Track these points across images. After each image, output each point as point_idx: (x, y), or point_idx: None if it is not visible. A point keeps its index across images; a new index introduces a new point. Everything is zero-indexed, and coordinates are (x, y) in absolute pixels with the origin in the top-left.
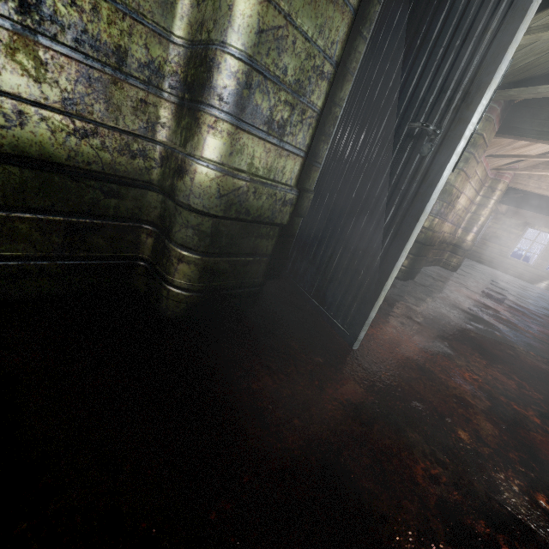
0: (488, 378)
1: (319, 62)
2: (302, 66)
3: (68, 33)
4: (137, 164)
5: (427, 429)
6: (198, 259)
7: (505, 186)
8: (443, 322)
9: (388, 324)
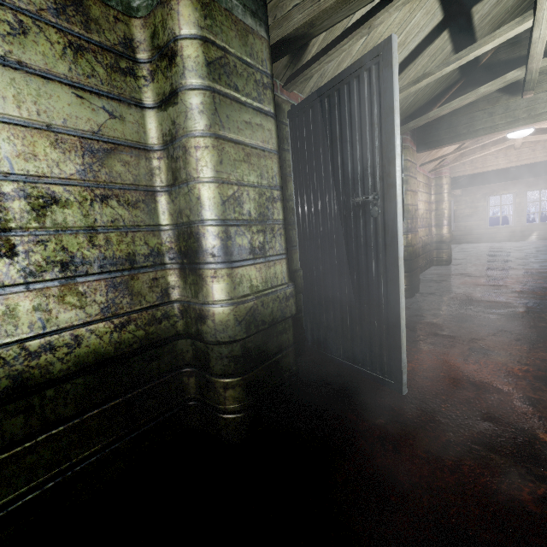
0: (537, 363)
1: (269, 194)
2: (259, 203)
3: (94, 266)
4: (164, 325)
5: (511, 447)
6: (240, 380)
7: (448, 179)
8: (467, 323)
9: (420, 351)
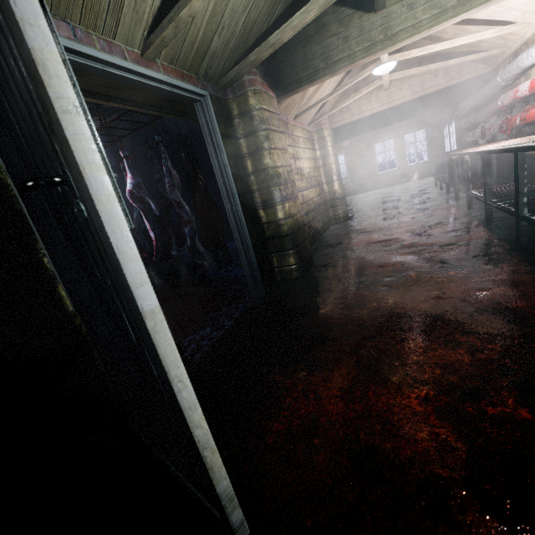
0: (437, 376)
1: None
2: None
3: None
4: None
5: None
6: None
7: (329, 130)
8: (357, 308)
9: (296, 386)
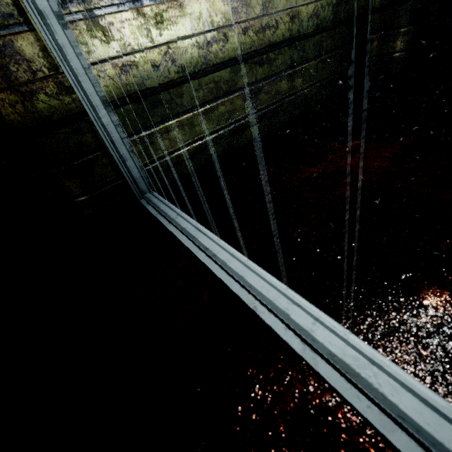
0: None
1: None
2: None
3: None
4: (370, 1)
5: None
6: (412, 29)
7: None
8: None
9: None
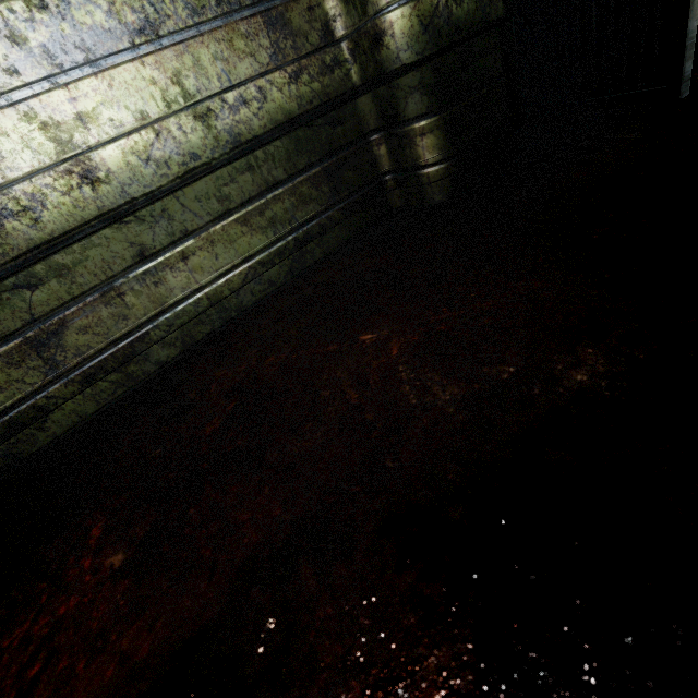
0: None
1: None
2: None
3: None
4: (337, 76)
5: None
6: (437, 120)
7: None
8: None
9: None
